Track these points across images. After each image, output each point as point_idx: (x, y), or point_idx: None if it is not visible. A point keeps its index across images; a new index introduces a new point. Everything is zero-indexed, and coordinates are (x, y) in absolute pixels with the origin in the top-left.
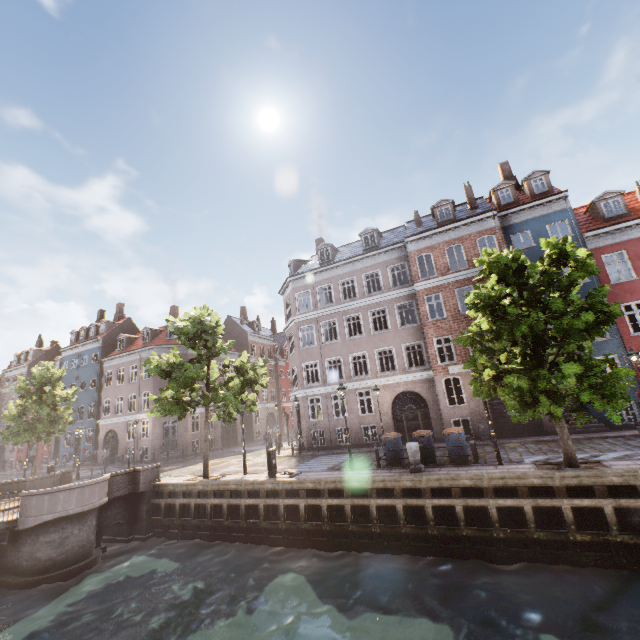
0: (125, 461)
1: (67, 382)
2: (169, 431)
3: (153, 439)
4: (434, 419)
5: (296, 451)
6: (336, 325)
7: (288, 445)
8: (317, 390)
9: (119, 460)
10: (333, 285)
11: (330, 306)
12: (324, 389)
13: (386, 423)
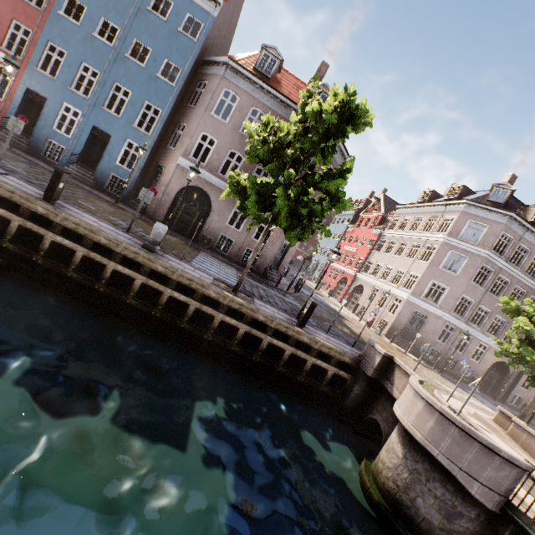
0: (213, 248)
1: (93, 4)
2: (280, 247)
3: (271, 250)
4: (504, 386)
5: (411, 354)
6: (505, 285)
7: (360, 320)
8: (461, 324)
9: (207, 243)
10: (531, 254)
11: (516, 268)
12: (466, 327)
13: (480, 373)
